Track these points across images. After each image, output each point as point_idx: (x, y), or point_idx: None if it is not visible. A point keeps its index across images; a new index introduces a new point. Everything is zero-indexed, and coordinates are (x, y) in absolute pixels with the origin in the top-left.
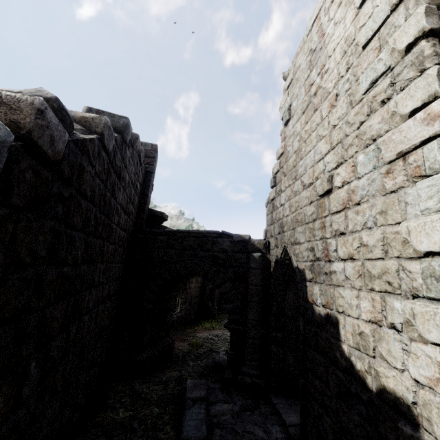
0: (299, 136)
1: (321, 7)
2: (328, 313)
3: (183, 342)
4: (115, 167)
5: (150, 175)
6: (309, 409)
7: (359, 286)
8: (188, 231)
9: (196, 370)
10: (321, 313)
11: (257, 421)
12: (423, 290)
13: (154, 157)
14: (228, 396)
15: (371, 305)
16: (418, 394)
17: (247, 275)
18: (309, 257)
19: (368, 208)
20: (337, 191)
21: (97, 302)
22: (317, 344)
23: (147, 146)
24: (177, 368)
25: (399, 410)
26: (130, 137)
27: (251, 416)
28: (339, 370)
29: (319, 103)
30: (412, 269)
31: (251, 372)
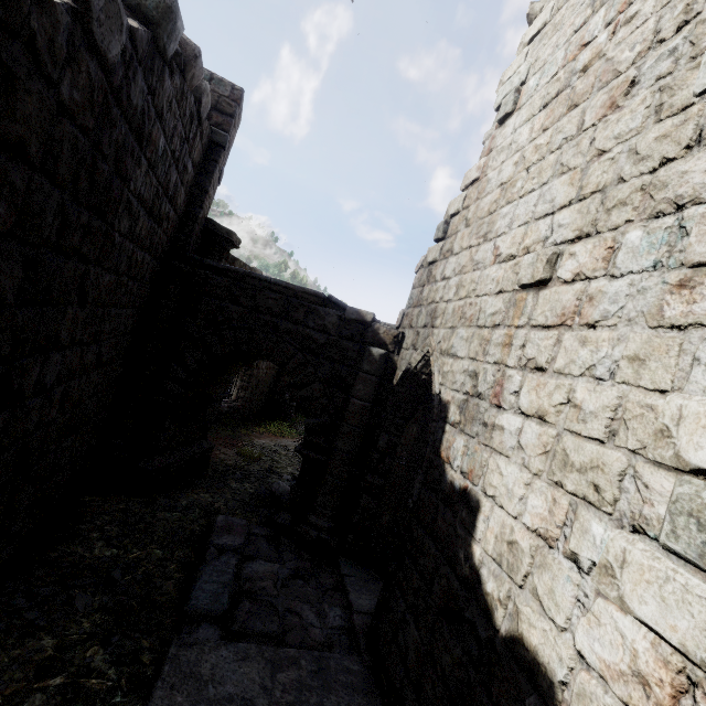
0: (520, 154)
1: None
2: (467, 487)
3: (230, 448)
4: (129, 108)
5: (218, 151)
6: (391, 605)
7: (538, 469)
8: (270, 280)
9: (239, 497)
10: (455, 483)
11: (310, 597)
12: (663, 531)
13: (232, 116)
14: (277, 551)
15: (548, 509)
16: (576, 675)
17: (352, 380)
18: (464, 386)
19: (609, 341)
20: (559, 288)
21: (68, 375)
22: (433, 524)
23: (222, 87)
24: (209, 488)
25: (534, 679)
26: (176, 45)
27: (304, 588)
28: (457, 577)
29: (586, 92)
30: (654, 483)
31: (321, 524)
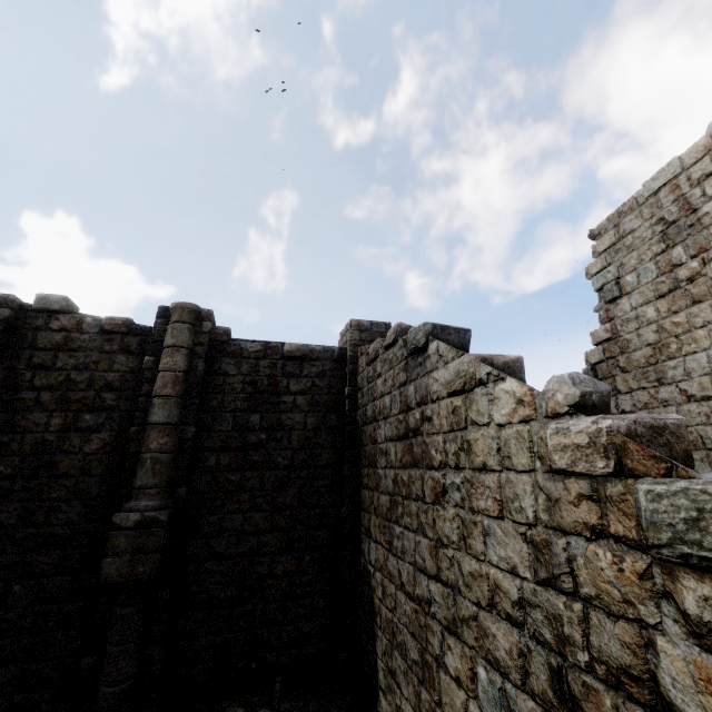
0: (656, 326)
1: (678, 173)
2: None
3: None
4: None
5: None
6: None
7: None
8: None
9: None
10: None
11: None
12: None
13: None
14: None
15: None
16: None
17: None
18: None
19: None
20: None
21: None
22: None
23: (379, 327)
24: None
25: None
26: None
27: None
28: None
29: (705, 295)
30: None
31: None
